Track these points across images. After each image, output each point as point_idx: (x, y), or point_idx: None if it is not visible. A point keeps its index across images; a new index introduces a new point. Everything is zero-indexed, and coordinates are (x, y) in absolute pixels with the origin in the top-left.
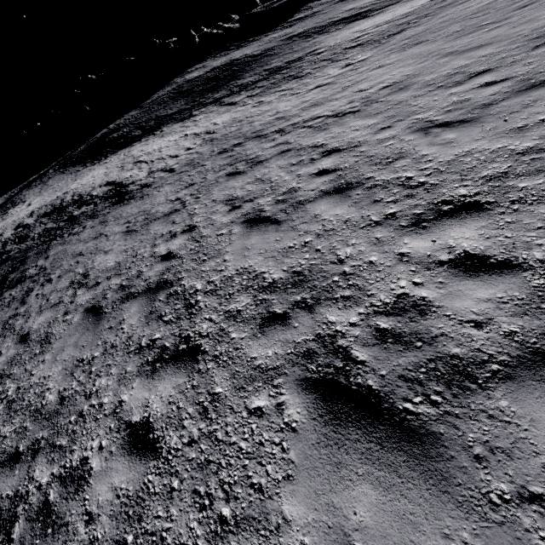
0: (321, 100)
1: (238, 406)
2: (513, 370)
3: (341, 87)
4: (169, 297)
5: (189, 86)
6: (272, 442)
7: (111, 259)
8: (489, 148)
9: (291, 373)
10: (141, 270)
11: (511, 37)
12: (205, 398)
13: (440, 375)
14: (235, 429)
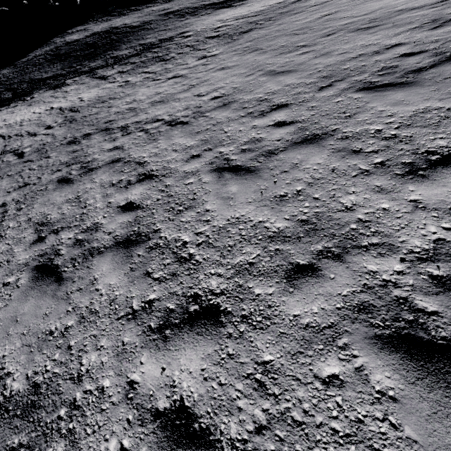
0: (169, 97)
1: None
2: None
3: (189, 84)
4: None
5: (67, 49)
6: None
7: None
8: (252, 219)
9: None
10: None
11: (310, 69)
12: None
13: None
14: None
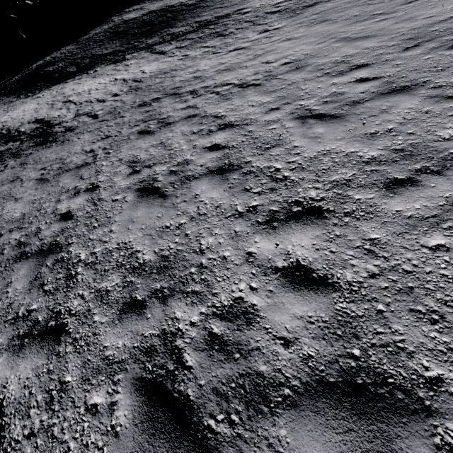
0: (234, 66)
1: (79, 400)
2: (299, 398)
3: (254, 54)
4: (55, 264)
5: (125, 27)
6: (96, 446)
7: (19, 209)
8: (344, 151)
9: (131, 370)
10: (40, 227)
11: (392, 33)
12: (55, 386)
13: (244, 393)
14: (70, 426)
